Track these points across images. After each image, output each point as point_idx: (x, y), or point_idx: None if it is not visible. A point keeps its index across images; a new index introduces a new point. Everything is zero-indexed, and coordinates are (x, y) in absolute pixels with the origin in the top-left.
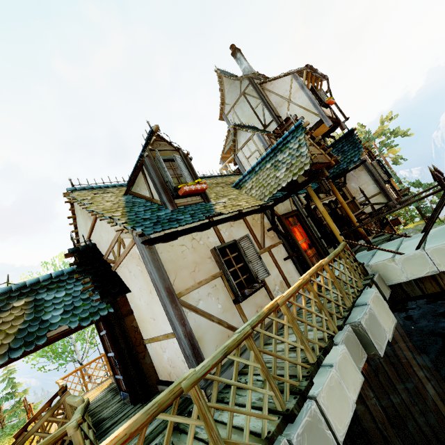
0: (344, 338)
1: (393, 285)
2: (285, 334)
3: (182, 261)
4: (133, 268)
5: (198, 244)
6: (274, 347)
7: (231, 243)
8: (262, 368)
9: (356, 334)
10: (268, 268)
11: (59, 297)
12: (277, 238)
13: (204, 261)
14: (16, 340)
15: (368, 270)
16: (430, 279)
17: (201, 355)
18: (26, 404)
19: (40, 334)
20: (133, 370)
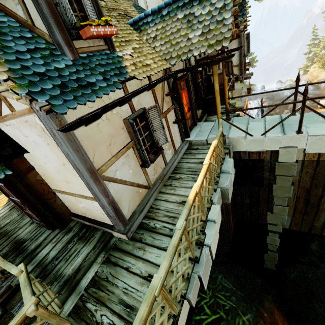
0: (218, 198)
1: (236, 151)
2: (196, 210)
3: (98, 135)
4: (31, 134)
5: (112, 114)
6: (192, 223)
7: (141, 112)
8: (188, 242)
9: (221, 193)
10: None
11: None
12: (171, 102)
13: (118, 132)
14: None
15: (226, 140)
16: (257, 152)
17: (121, 213)
18: None
19: None
20: (47, 214)
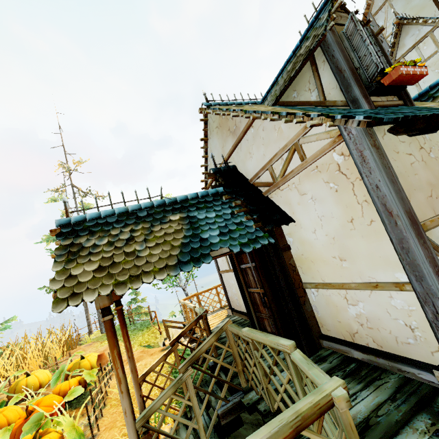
0: None
1: None
2: None
3: (413, 177)
4: (313, 187)
5: (428, 157)
6: None
7: None
8: None
9: None
10: None
11: (210, 217)
12: None
13: None
14: (182, 253)
15: None
16: None
17: None
18: (149, 310)
19: (204, 252)
20: (295, 315)
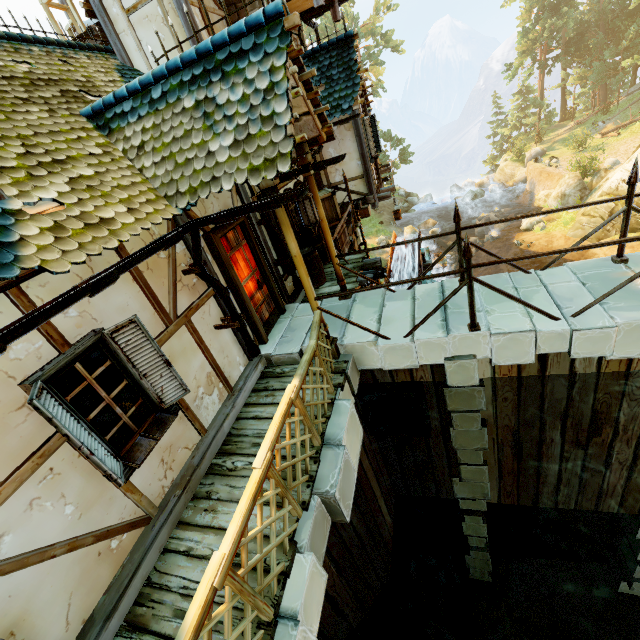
0: (311, 529)
1: (365, 369)
2: (226, 628)
3: None
4: None
5: None
6: None
7: (88, 344)
8: None
9: (324, 504)
10: (185, 358)
11: None
12: (203, 284)
13: (2, 424)
14: None
15: (341, 350)
16: (406, 369)
17: None
18: None
19: None
20: None
